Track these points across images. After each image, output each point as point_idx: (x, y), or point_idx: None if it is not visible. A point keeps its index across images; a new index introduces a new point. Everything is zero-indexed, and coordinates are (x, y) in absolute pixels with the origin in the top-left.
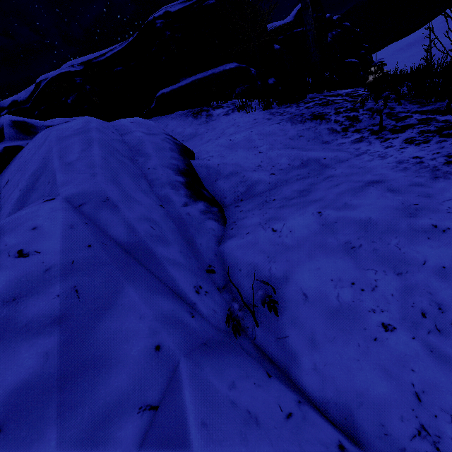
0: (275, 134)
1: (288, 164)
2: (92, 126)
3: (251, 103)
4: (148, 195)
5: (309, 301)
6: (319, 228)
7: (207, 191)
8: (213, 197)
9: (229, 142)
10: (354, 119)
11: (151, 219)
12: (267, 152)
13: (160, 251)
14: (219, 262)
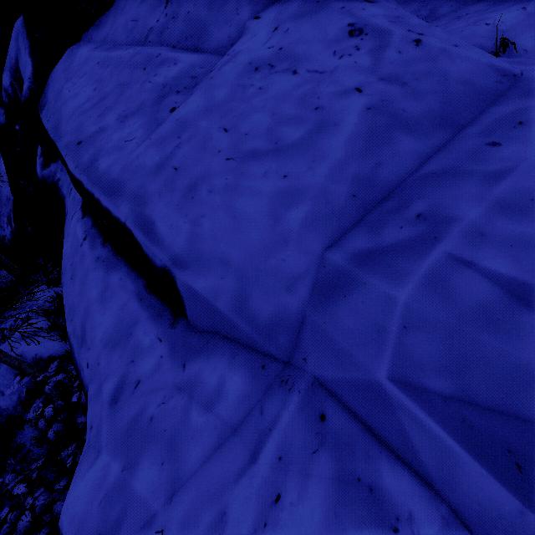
0: None
1: None
2: None
3: None
4: None
5: (529, 53)
6: (526, 17)
7: None
8: None
9: None
10: None
11: None
12: None
13: None
14: None
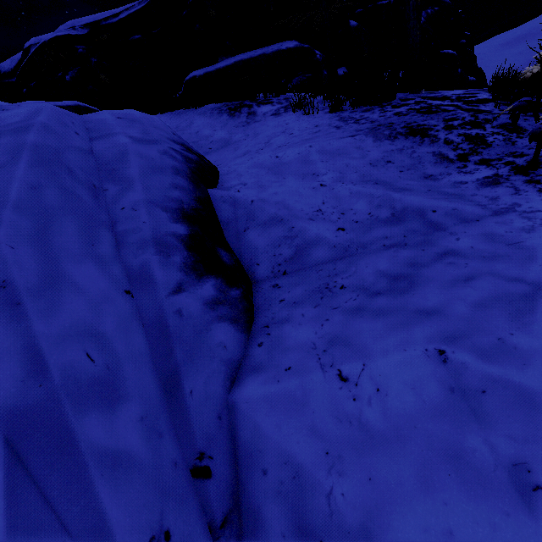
0: (347, 154)
1: (368, 213)
2: (38, 119)
3: (313, 100)
4: (106, 269)
5: None
6: (444, 398)
7: (229, 250)
8: (238, 261)
9: (274, 160)
10: (479, 140)
11: (94, 331)
12: (333, 185)
13: (88, 431)
14: (224, 438)
